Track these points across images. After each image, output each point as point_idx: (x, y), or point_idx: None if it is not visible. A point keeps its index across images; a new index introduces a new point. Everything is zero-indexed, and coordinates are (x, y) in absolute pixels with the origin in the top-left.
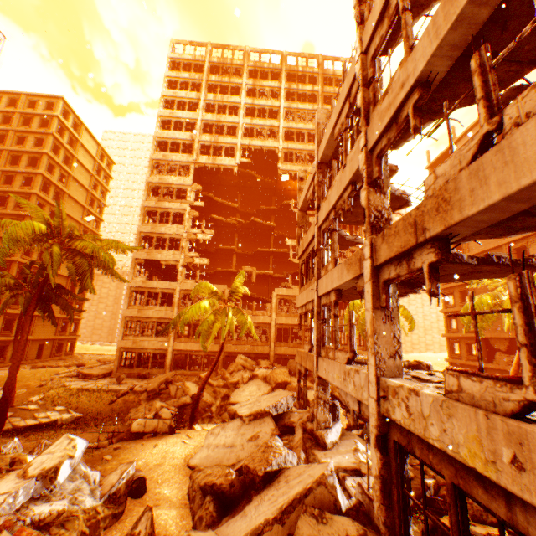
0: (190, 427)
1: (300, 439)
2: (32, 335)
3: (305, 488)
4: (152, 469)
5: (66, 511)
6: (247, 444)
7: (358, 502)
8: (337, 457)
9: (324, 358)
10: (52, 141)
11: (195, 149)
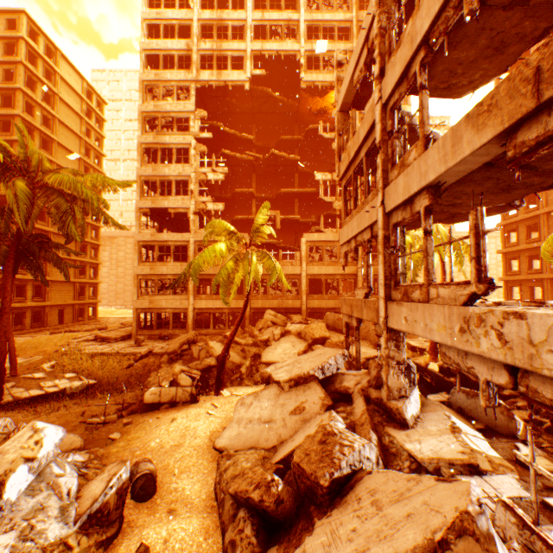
0: (217, 393)
1: (364, 412)
2: (48, 301)
3: (431, 541)
4: (168, 453)
5: None
6: (290, 418)
7: (528, 552)
8: (429, 442)
9: (403, 302)
10: (23, 73)
11: (194, 62)
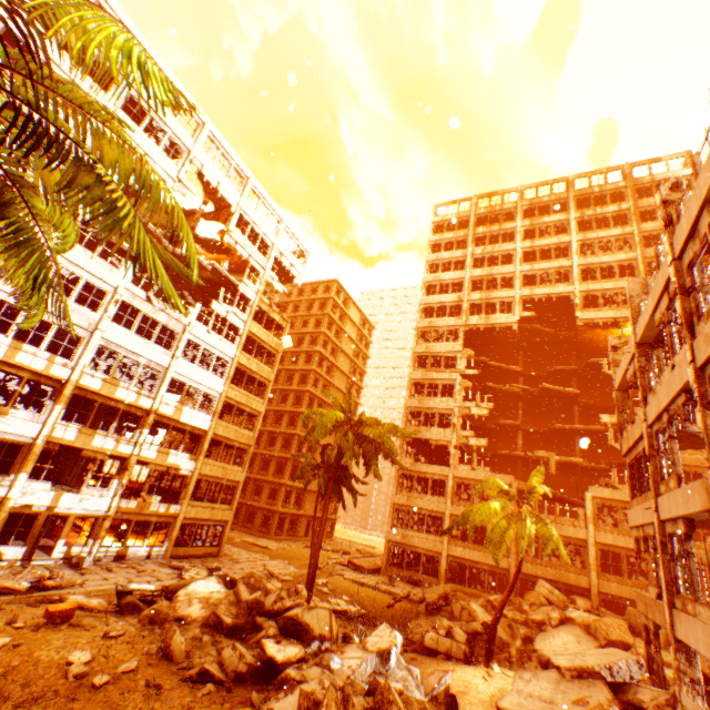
0: (486, 664)
1: None
2: (302, 509)
3: None
4: (456, 694)
5: (404, 692)
6: (571, 706)
7: None
8: None
9: (679, 611)
10: (327, 320)
11: (463, 310)
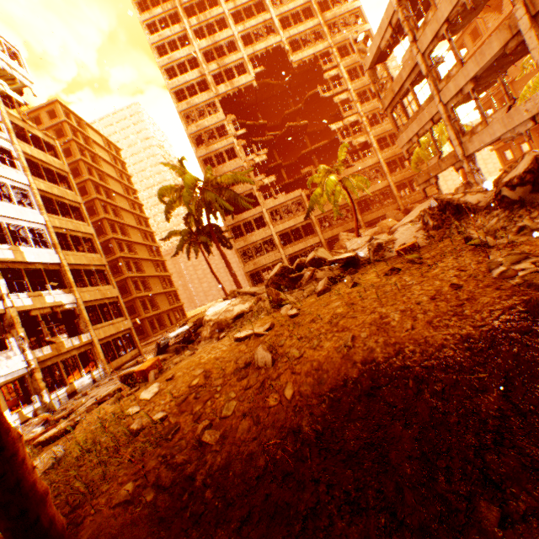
0: None
1: None
2: (160, 309)
3: None
4: None
5: None
6: None
7: None
8: None
9: (472, 137)
10: (76, 147)
11: (210, 83)
